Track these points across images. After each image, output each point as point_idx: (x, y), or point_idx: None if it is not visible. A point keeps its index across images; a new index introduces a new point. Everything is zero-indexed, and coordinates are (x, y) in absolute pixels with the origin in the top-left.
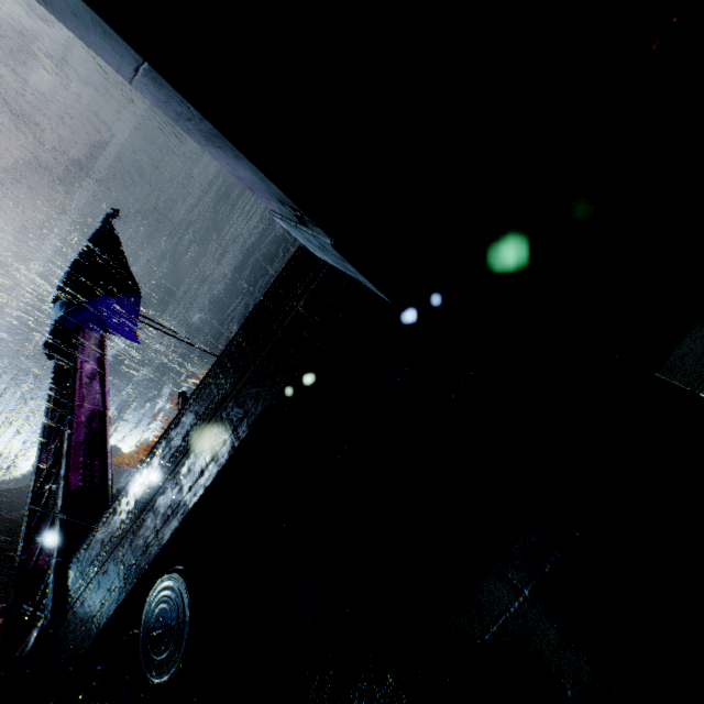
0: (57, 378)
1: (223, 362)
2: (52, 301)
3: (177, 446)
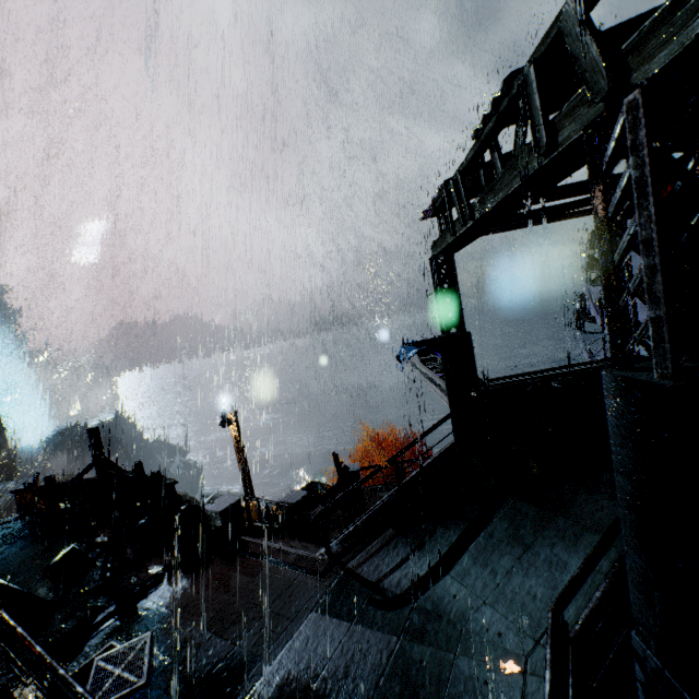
0: (424, 360)
1: (584, 363)
2: (403, 345)
3: (558, 369)
